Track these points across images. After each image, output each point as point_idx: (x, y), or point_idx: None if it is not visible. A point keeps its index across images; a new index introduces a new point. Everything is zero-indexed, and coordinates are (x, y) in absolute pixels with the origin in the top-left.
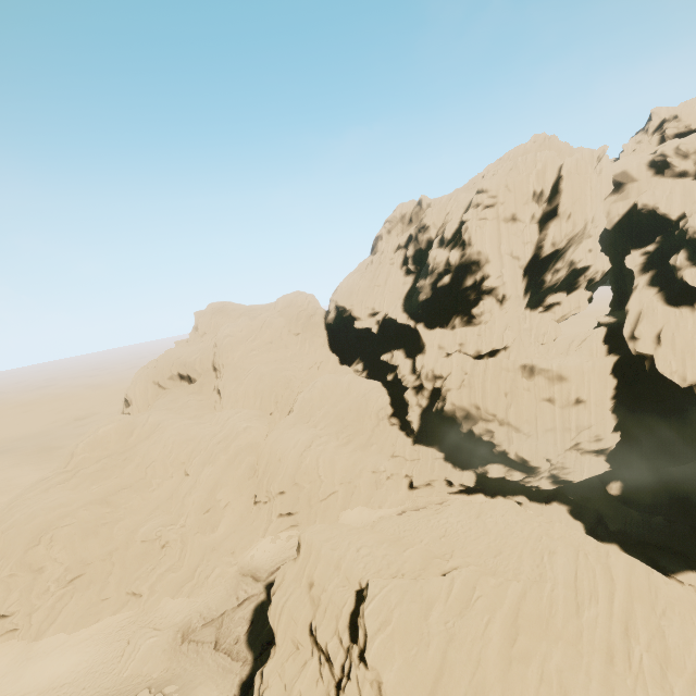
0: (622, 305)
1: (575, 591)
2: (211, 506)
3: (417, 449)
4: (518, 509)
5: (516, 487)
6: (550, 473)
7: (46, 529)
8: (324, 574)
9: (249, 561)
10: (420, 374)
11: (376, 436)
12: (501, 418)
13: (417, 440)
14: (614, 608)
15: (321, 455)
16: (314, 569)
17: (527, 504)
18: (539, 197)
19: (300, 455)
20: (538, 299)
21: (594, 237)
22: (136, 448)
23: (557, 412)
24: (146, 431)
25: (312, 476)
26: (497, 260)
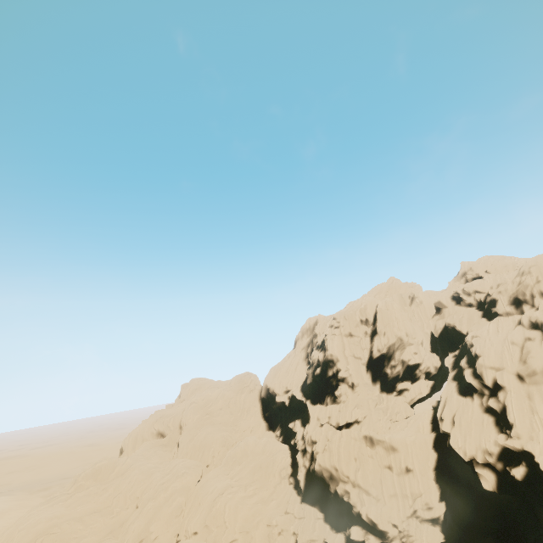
0: None
1: None
2: (145, 536)
3: (303, 507)
4: None
5: None
6: (402, 541)
7: (42, 533)
8: None
9: None
10: (305, 439)
11: (277, 493)
12: (353, 479)
13: (304, 499)
14: None
15: (228, 501)
16: None
17: None
18: (366, 322)
19: (214, 499)
20: (392, 385)
21: (415, 344)
22: (113, 481)
23: (395, 479)
24: (123, 469)
25: (219, 521)
26: (344, 359)
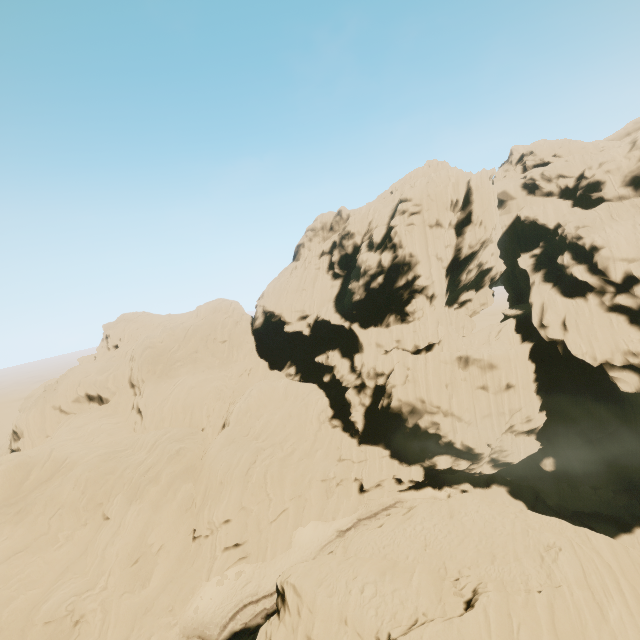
0: (519, 299)
1: (589, 589)
2: (141, 554)
3: (363, 450)
4: (487, 501)
5: (458, 475)
6: (490, 457)
7: None
8: (327, 634)
9: (193, 616)
10: (360, 373)
11: (320, 441)
12: (445, 409)
13: (362, 441)
14: (628, 600)
15: (268, 470)
16: (311, 628)
17: (472, 490)
18: (455, 206)
19: (245, 473)
20: (453, 297)
21: (495, 242)
22: (34, 494)
23: (491, 398)
24: (48, 470)
25: (260, 496)
26: (426, 261)
